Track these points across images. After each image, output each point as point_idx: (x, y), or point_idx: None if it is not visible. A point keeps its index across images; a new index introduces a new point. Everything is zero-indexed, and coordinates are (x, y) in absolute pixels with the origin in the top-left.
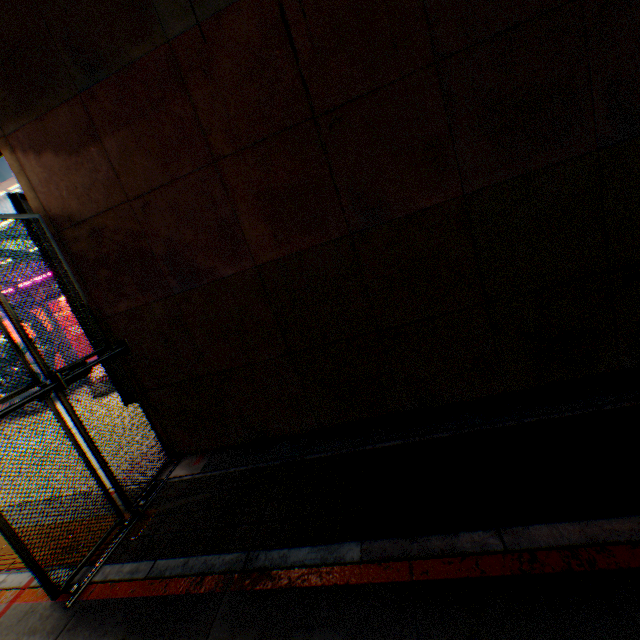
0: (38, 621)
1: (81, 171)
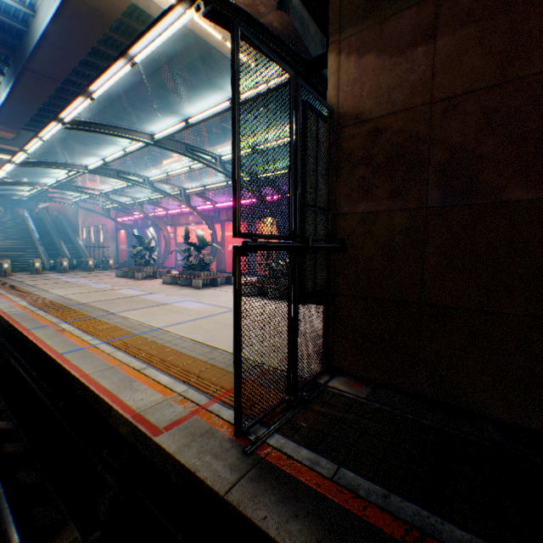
0: (218, 447)
1: (393, 72)
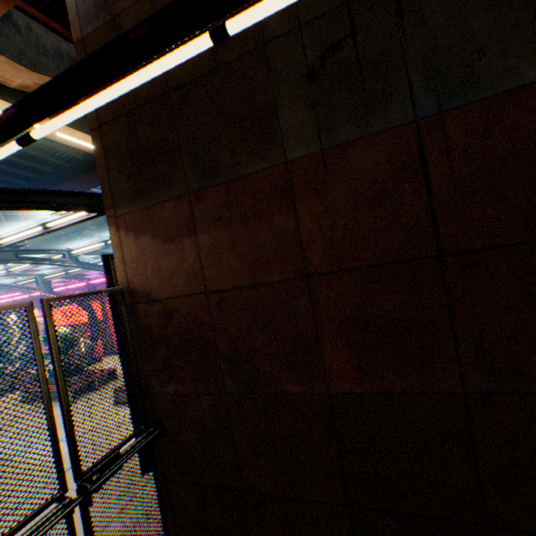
0: None
1: (169, 256)
